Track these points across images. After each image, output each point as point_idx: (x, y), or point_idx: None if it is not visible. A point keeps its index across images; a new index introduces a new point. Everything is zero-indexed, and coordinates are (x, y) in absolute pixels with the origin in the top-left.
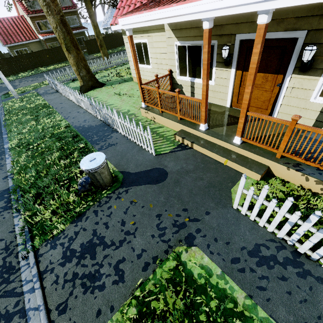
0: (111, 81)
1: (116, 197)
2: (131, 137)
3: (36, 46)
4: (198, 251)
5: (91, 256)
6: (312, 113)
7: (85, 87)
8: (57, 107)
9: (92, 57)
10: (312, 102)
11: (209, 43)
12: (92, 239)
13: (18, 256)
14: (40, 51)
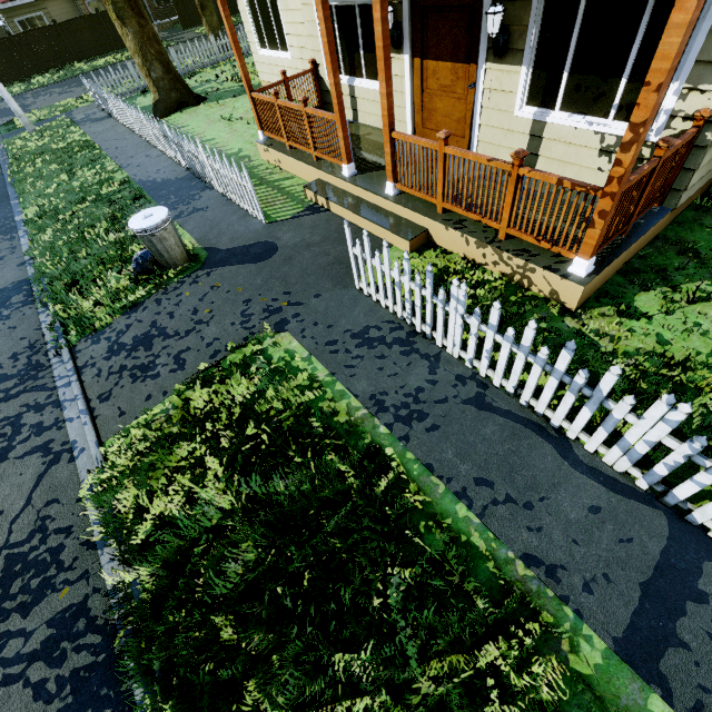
0: (219, 91)
1: (192, 282)
2: (231, 195)
3: (63, 9)
4: (288, 336)
5: (146, 348)
6: (521, 139)
7: (163, 105)
8: (109, 148)
9: (190, 36)
10: (518, 118)
11: (325, 2)
12: (150, 331)
13: (49, 354)
14: (71, 22)
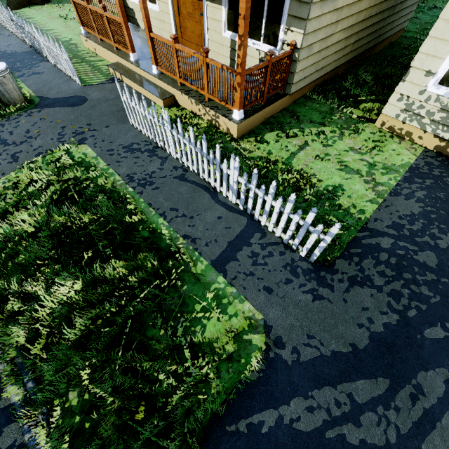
0: None
1: (27, 115)
2: (59, 65)
3: None
4: (86, 146)
5: None
6: (227, 50)
7: None
8: None
9: None
10: (224, 37)
11: None
12: None
13: None
14: None
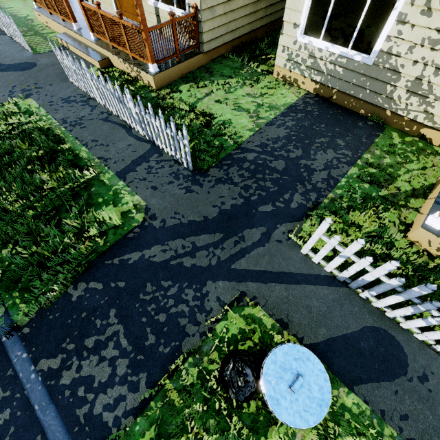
0: None
1: None
2: (14, 37)
3: None
4: (31, 100)
5: None
6: (154, 17)
7: None
8: None
9: None
10: (150, 5)
11: None
12: None
13: None
14: None
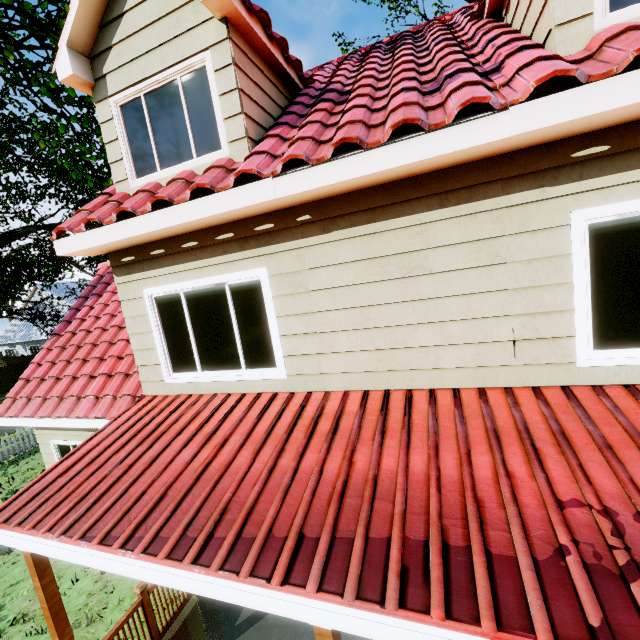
0: None
1: None
2: None
3: None
4: None
5: None
6: None
7: None
8: None
9: None
10: None
11: None
12: None
13: None
14: None
